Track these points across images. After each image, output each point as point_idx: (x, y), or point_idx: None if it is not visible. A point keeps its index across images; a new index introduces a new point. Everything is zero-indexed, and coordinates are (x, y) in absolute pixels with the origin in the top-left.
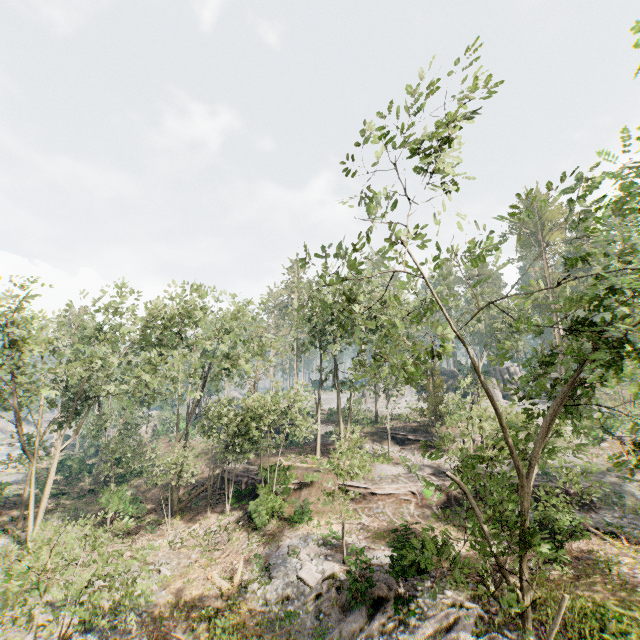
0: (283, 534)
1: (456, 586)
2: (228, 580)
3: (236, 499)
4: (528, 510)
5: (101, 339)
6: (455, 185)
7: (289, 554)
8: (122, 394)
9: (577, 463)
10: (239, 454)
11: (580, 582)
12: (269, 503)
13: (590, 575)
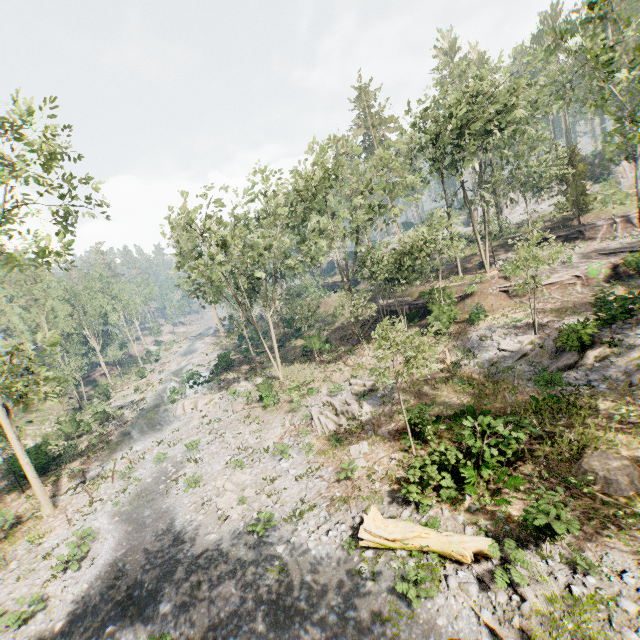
0: (467, 330)
1: None
2: (440, 364)
3: (407, 321)
4: None
5: (266, 224)
6: None
7: (482, 339)
8: (294, 265)
9: None
10: (407, 285)
11: None
12: (447, 313)
13: None
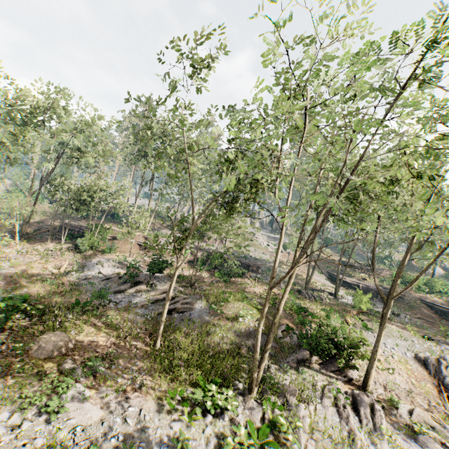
0: (96, 256)
1: (177, 283)
2: (57, 269)
3: (69, 238)
4: (191, 231)
5: None
6: (197, 90)
7: (97, 263)
8: None
9: (264, 258)
10: (75, 211)
11: (228, 287)
12: (91, 240)
13: (233, 285)
